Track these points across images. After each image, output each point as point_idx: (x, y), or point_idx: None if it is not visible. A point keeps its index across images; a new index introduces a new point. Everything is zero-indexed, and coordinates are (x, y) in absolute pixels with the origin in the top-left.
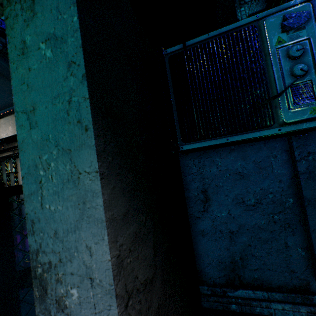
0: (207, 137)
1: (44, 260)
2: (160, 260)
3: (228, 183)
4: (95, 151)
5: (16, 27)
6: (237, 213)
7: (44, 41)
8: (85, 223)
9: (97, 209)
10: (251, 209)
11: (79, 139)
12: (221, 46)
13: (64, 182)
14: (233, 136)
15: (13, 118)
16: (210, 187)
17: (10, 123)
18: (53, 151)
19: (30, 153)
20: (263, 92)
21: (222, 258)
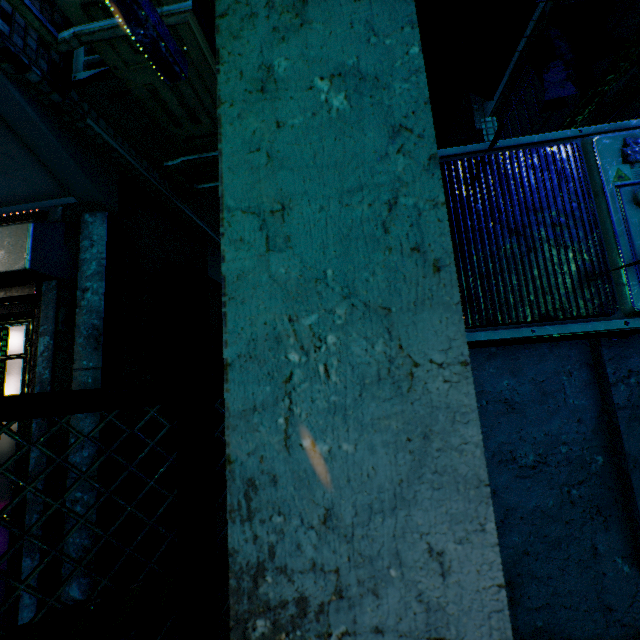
0: (494, 322)
1: (280, 594)
2: None
3: (484, 420)
4: (461, 317)
5: (247, 36)
6: (502, 483)
7: (326, 76)
8: (427, 488)
9: (465, 453)
10: (528, 475)
11: (415, 288)
12: (521, 166)
13: (366, 384)
14: (542, 325)
15: (16, 232)
16: None
17: (3, 242)
18: (336, 307)
19: (260, 307)
20: (595, 253)
21: None
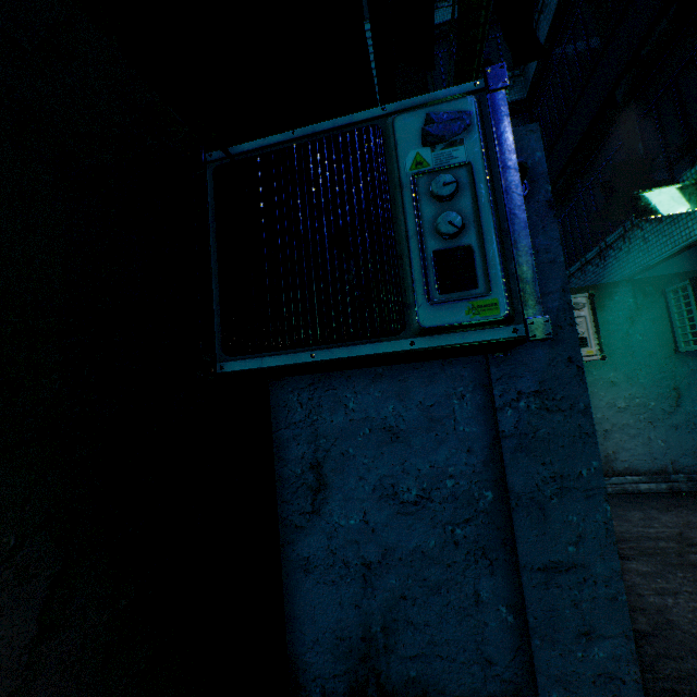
0: (273, 346)
1: None
2: (74, 649)
3: (366, 451)
4: None
5: None
6: (382, 520)
7: None
8: None
9: None
10: (409, 512)
11: None
12: (316, 159)
13: None
14: (326, 348)
15: None
16: (328, 458)
17: None
18: None
19: None
20: (386, 260)
21: (345, 628)
